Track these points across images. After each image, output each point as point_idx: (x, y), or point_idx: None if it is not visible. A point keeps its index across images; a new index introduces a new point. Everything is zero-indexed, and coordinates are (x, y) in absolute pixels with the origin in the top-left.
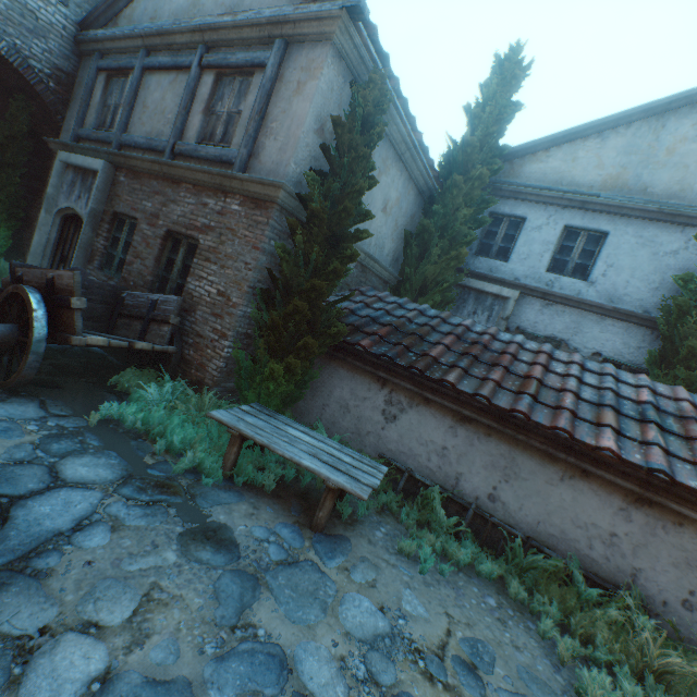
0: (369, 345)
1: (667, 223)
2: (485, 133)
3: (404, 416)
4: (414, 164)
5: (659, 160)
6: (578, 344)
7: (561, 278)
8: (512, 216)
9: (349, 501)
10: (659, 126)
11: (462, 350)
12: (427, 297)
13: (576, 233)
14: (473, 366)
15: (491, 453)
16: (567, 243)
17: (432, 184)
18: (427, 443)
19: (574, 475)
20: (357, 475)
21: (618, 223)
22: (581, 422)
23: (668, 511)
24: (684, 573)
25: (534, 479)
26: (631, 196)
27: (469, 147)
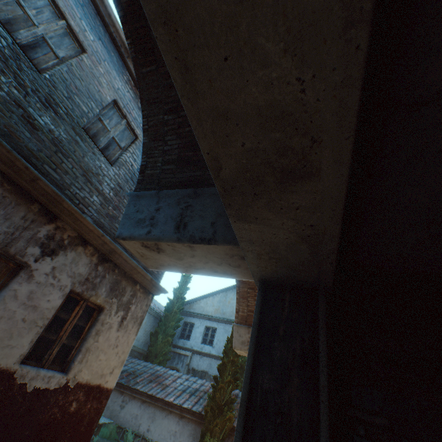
0: (119, 379)
1: (230, 324)
2: (178, 296)
3: (127, 405)
4: (151, 311)
5: (227, 304)
6: (211, 372)
7: (205, 345)
8: (191, 322)
9: (100, 440)
10: (226, 294)
11: (150, 377)
12: (158, 358)
13: (209, 328)
14: (150, 382)
15: (150, 412)
16: (207, 332)
17: (160, 314)
18: (132, 414)
19: (169, 413)
20: (101, 419)
21: (219, 324)
22: (171, 394)
23: (187, 418)
24: (189, 438)
25: (159, 418)
26: (221, 315)
27: (173, 302)
